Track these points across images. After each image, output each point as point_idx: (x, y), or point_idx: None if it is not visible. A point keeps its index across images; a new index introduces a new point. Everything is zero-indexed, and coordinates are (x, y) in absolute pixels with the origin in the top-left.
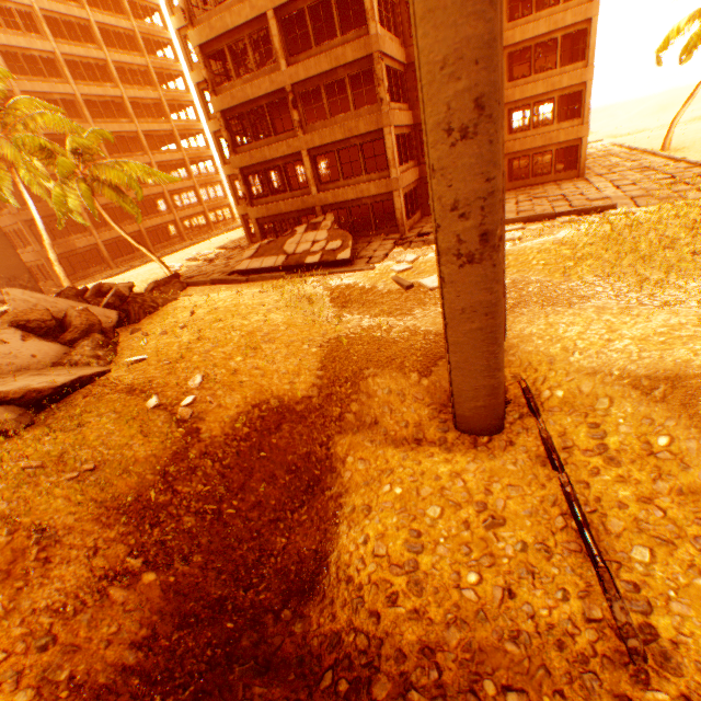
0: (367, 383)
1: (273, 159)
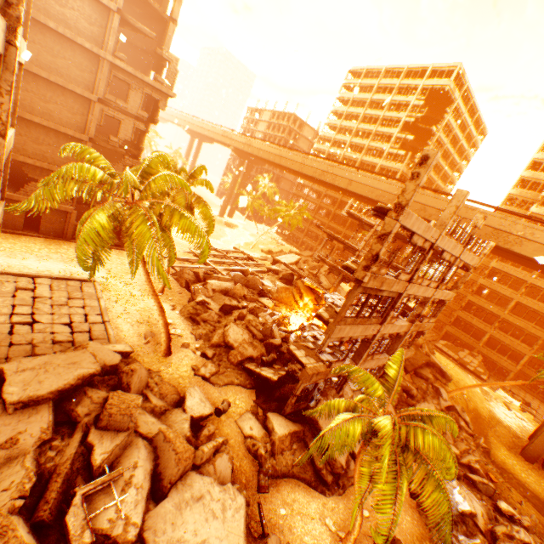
0: (498, 426)
1: (473, 324)
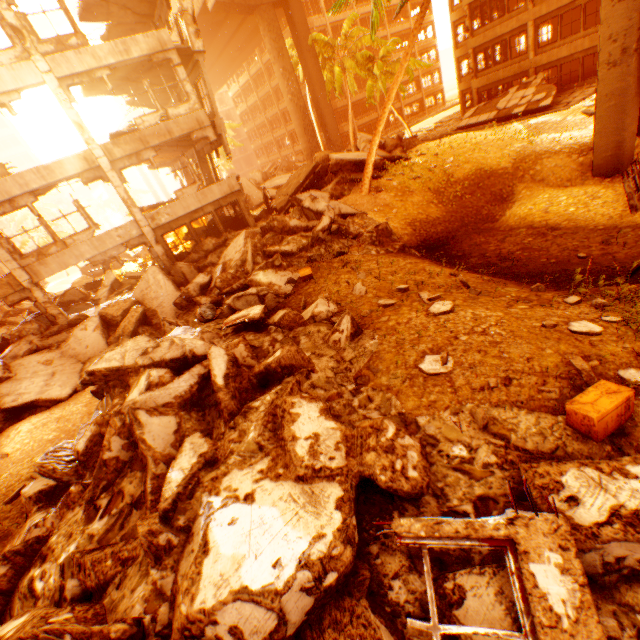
0: (541, 162)
1: (501, 35)
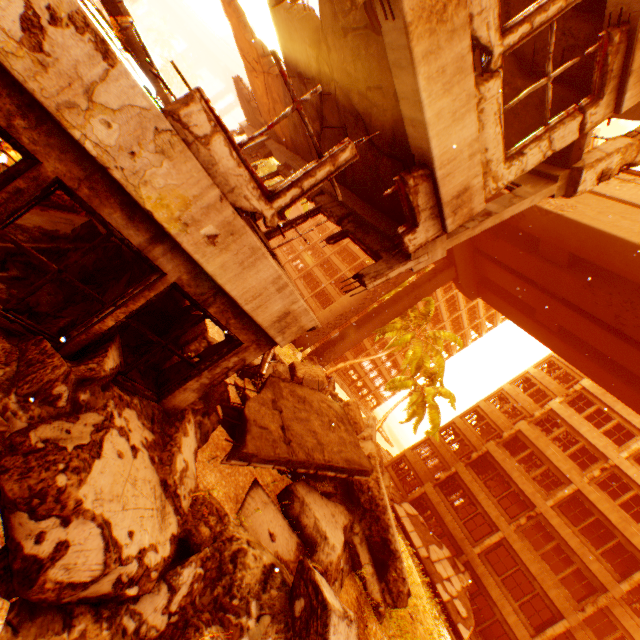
0: None
1: (479, 501)
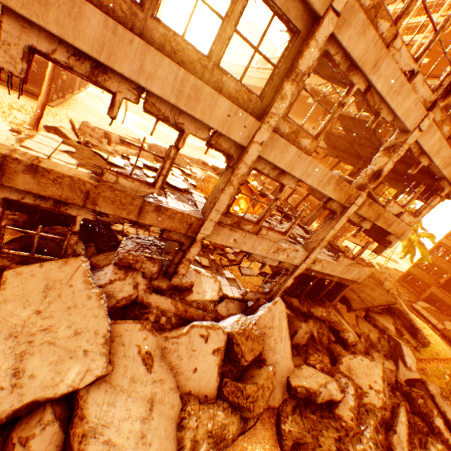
0: None
1: None
